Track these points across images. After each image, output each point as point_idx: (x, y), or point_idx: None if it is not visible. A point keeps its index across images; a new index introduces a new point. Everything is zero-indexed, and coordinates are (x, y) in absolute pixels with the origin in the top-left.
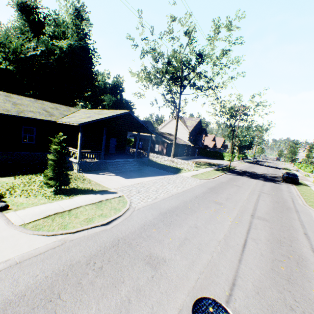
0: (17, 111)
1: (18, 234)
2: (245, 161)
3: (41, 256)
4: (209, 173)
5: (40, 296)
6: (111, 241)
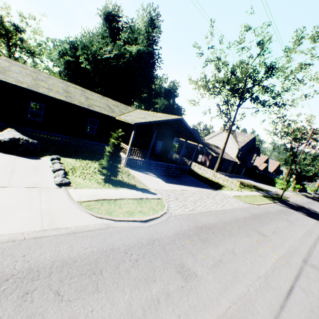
0: (88, 104)
1: (75, 208)
2: (302, 194)
3: (91, 233)
4: (255, 198)
5: (87, 266)
6: (147, 238)
